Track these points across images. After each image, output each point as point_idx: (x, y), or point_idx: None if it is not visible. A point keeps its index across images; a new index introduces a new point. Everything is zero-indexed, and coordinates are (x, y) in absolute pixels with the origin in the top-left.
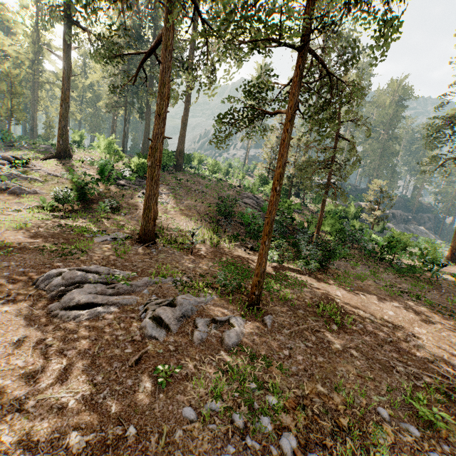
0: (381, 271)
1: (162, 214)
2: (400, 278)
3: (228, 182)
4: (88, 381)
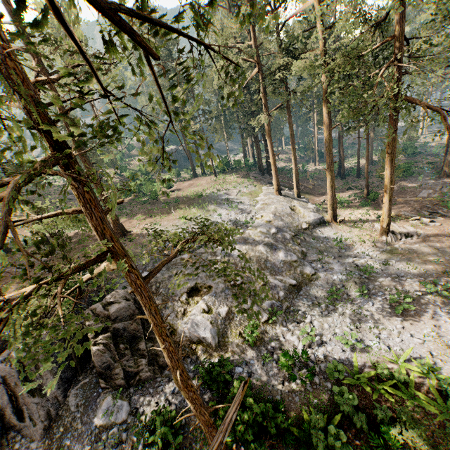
0: (135, 207)
1: (11, 235)
2: (141, 207)
3: (55, 185)
4: (5, 281)
